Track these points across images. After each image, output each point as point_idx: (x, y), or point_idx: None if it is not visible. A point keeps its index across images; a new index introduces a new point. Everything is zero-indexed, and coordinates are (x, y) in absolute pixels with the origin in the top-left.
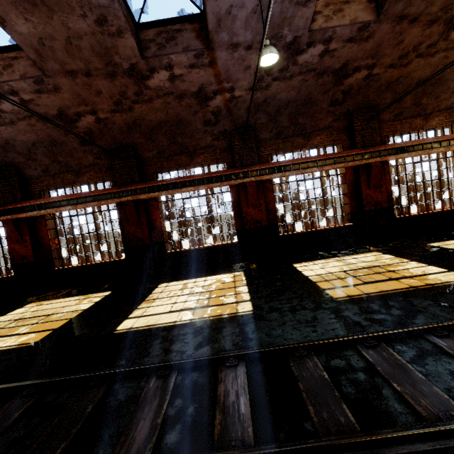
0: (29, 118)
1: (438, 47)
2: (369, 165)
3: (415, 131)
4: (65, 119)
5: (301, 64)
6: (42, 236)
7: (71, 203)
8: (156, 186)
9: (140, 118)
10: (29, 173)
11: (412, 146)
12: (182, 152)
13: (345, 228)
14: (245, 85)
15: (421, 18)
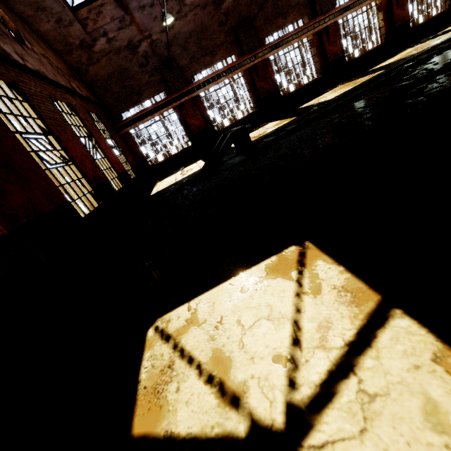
0: (196, 8)
1: None
2: None
3: None
4: (217, 3)
5: None
6: (201, 111)
7: (222, 75)
8: (273, 45)
9: None
10: (181, 63)
11: None
12: (279, 15)
13: (383, 46)
14: None
15: None
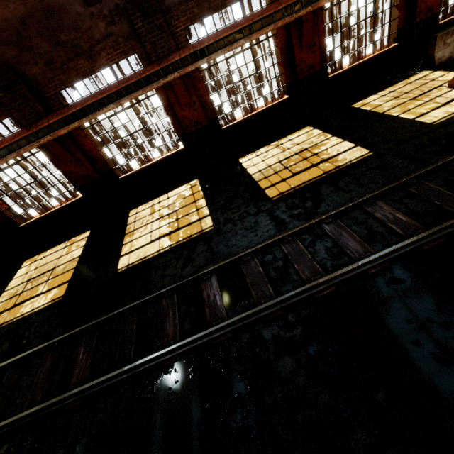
0: None
1: None
2: (300, 20)
3: None
4: None
5: None
6: None
7: None
8: (70, 114)
9: None
10: None
11: None
12: (76, 55)
13: (283, 103)
14: None
15: None
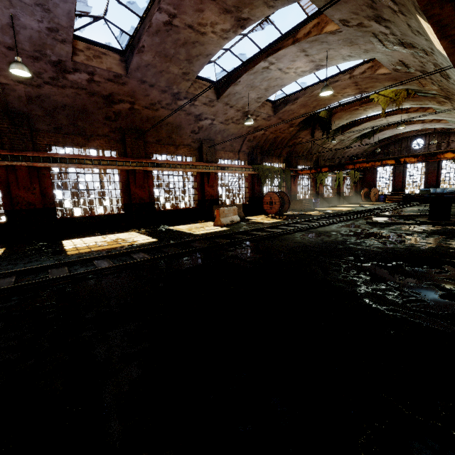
0: None
1: (173, 107)
2: (135, 171)
3: (171, 154)
4: None
5: (71, 80)
6: None
7: None
8: None
9: None
10: None
11: (164, 164)
12: None
13: (119, 215)
14: (12, 76)
15: (156, 86)
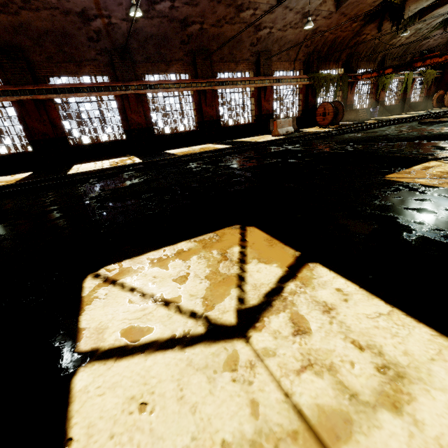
0: None
1: (236, 20)
2: (205, 91)
3: (232, 71)
4: None
5: (158, 10)
6: None
7: None
8: (53, 89)
9: (27, 23)
10: None
11: (228, 82)
12: (70, 61)
13: (195, 132)
14: (120, 16)
15: (222, 1)
